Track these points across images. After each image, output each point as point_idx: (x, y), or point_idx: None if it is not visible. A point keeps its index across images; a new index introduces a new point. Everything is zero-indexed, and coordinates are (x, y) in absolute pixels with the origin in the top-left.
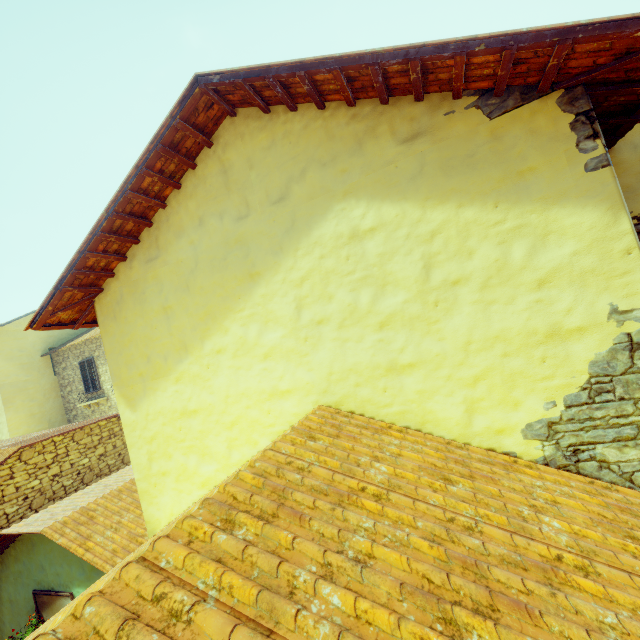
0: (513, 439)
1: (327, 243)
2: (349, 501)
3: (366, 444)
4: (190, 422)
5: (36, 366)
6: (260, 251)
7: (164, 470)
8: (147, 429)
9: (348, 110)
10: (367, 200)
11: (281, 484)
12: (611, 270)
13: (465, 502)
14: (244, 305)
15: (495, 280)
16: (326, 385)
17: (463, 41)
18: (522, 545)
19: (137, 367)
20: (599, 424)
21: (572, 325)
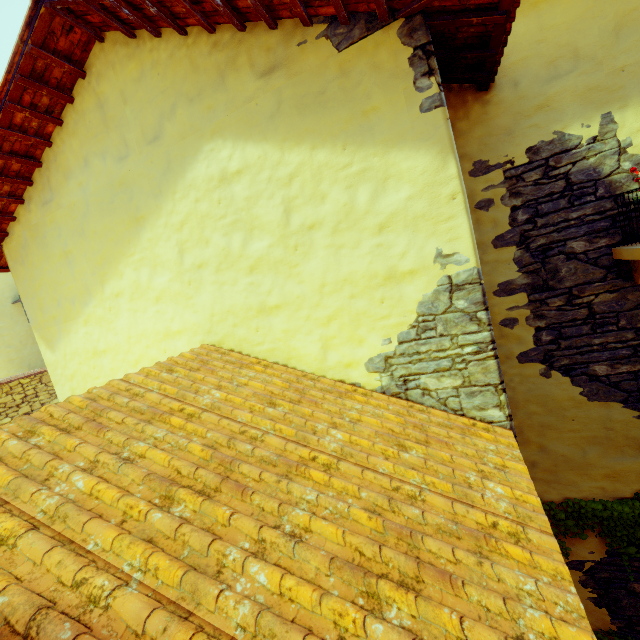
0: (358, 372)
1: (200, 186)
2: (160, 418)
3: (220, 376)
4: (102, 361)
5: (8, 313)
6: (142, 194)
7: None
8: (67, 368)
9: (209, 37)
10: (232, 140)
11: (106, 406)
12: (438, 215)
13: (272, 420)
14: (134, 249)
15: (344, 225)
16: (210, 326)
17: None
18: (290, 450)
19: (50, 310)
20: (424, 358)
21: (406, 268)
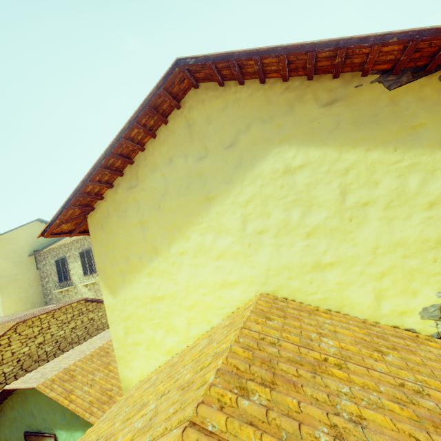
0: (413, 319)
1: (266, 176)
2: (321, 370)
3: (308, 323)
4: (158, 305)
5: (24, 263)
6: (215, 181)
7: (137, 341)
8: (124, 310)
9: (282, 84)
10: (297, 146)
11: (265, 356)
12: None
13: (402, 369)
14: (202, 220)
15: (396, 202)
16: (265, 278)
17: (380, 35)
18: None
19: (118, 264)
20: None
21: None
